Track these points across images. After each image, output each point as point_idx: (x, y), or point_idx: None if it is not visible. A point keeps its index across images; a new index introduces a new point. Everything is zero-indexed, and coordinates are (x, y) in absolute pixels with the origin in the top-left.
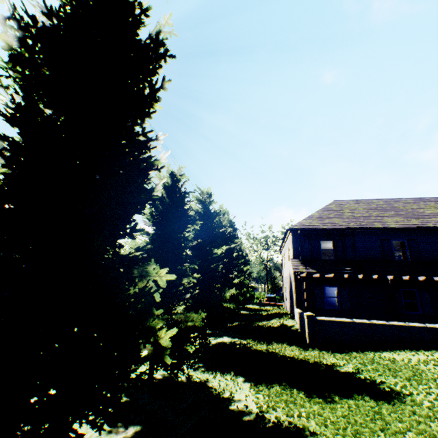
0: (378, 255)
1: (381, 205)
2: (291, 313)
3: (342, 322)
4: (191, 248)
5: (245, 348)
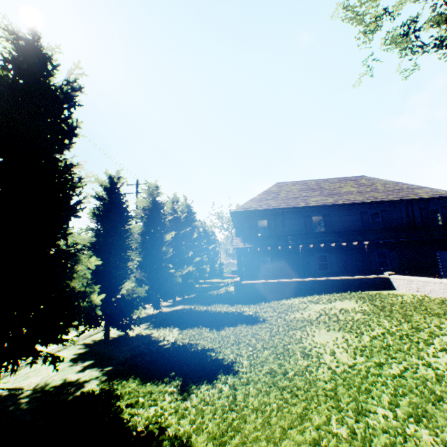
0: (301, 229)
1: (312, 186)
2: None
3: (259, 283)
4: (143, 235)
5: (190, 311)
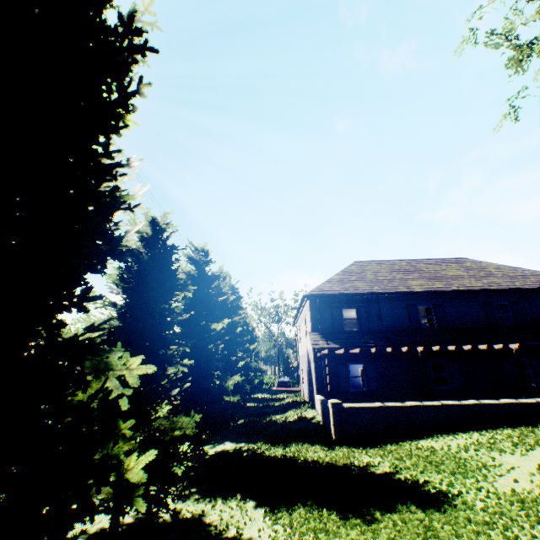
0: (404, 323)
1: (404, 267)
2: (311, 401)
3: (373, 408)
4: (181, 323)
5: (255, 456)
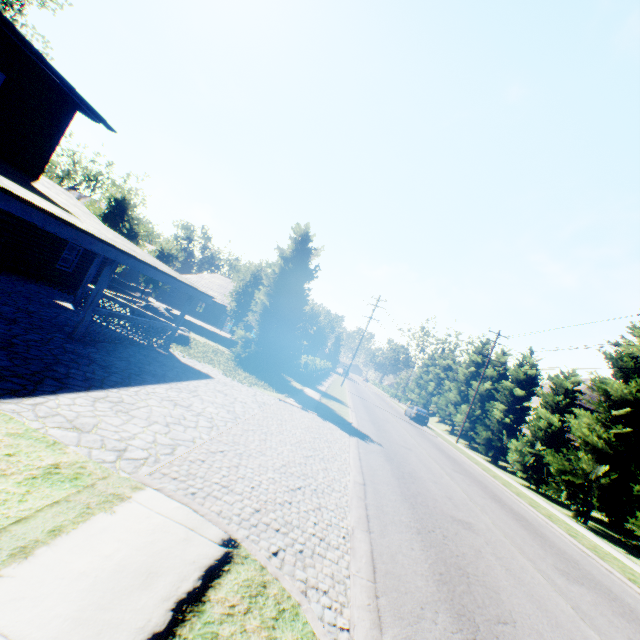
0: None
1: None
2: None
3: None
4: (516, 398)
5: None
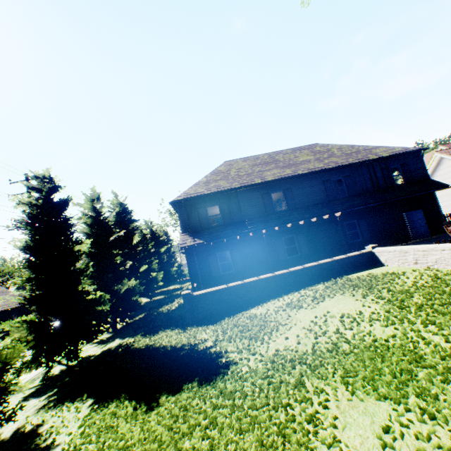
0: (261, 211)
1: (265, 160)
2: None
3: (218, 290)
4: (35, 253)
5: (124, 351)
